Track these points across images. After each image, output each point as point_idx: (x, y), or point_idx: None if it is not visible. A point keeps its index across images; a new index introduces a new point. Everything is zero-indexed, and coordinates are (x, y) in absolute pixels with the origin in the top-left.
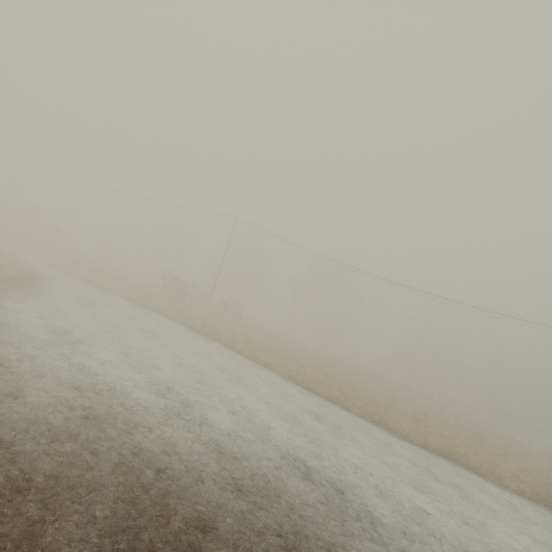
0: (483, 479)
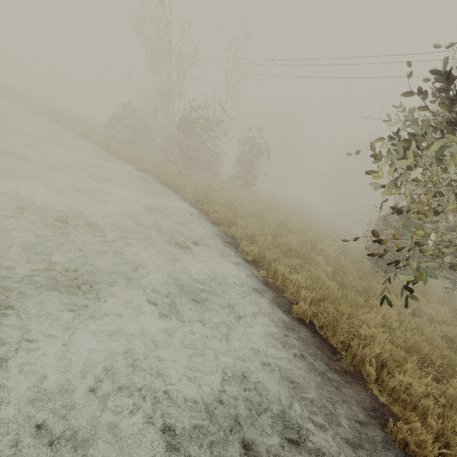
0: None
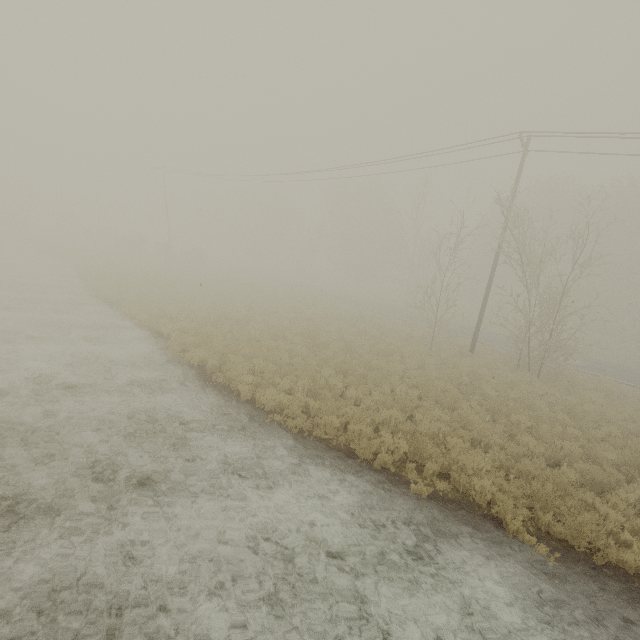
0: (115, 310)
